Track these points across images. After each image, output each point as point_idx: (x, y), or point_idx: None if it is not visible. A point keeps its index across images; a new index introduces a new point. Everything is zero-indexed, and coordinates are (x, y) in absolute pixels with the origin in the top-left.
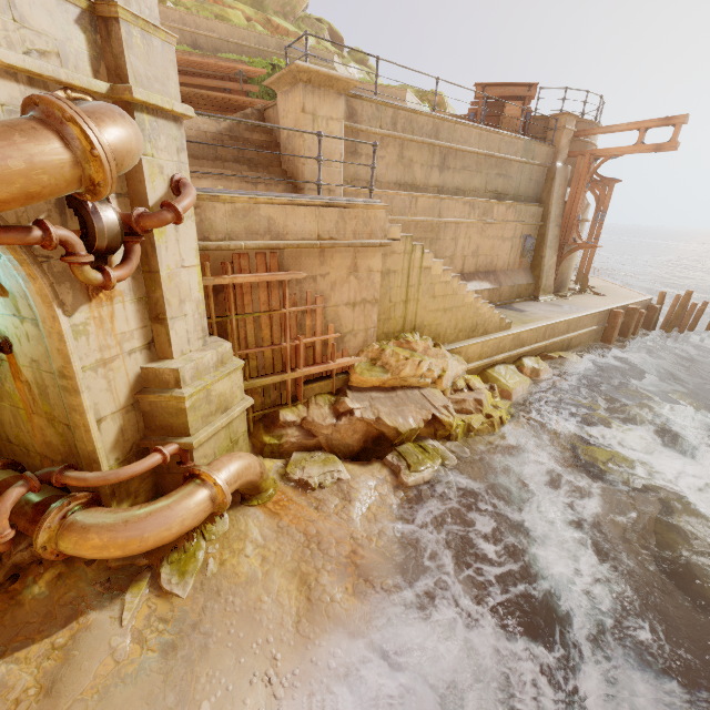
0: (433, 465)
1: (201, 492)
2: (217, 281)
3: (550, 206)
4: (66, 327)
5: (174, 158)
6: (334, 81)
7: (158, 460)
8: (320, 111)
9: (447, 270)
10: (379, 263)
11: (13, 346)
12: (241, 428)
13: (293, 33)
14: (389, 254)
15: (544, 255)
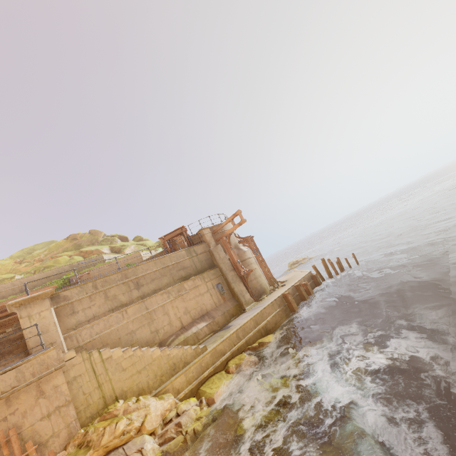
0: None
1: None
2: None
3: (220, 265)
4: None
5: None
6: (37, 297)
7: None
8: (33, 312)
9: (127, 349)
10: (63, 378)
11: None
12: None
13: (95, 250)
14: (71, 368)
15: (233, 287)
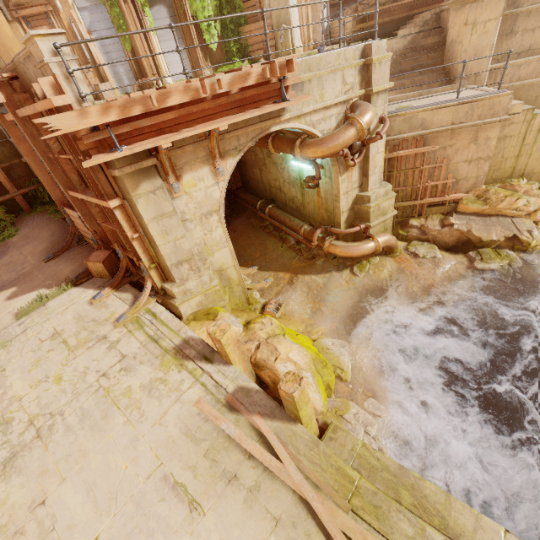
0: (500, 262)
1: (372, 243)
2: (390, 156)
3: None
4: (340, 180)
5: (382, 107)
6: None
7: (358, 229)
8: (479, 19)
9: None
10: (497, 132)
11: (320, 185)
12: (389, 224)
13: None
14: (508, 125)
15: None
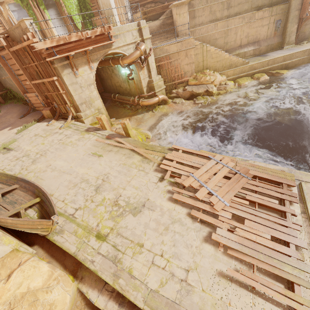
0: (203, 100)
1: (157, 98)
2: (158, 64)
3: (292, 2)
4: (140, 74)
5: (149, 45)
6: (183, 2)
7: (151, 93)
8: (181, 12)
9: (216, 49)
10: (193, 52)
11: (134, 78)
12: (164, 92)
13: None
14: (196, 49)
15: (287, 27)
